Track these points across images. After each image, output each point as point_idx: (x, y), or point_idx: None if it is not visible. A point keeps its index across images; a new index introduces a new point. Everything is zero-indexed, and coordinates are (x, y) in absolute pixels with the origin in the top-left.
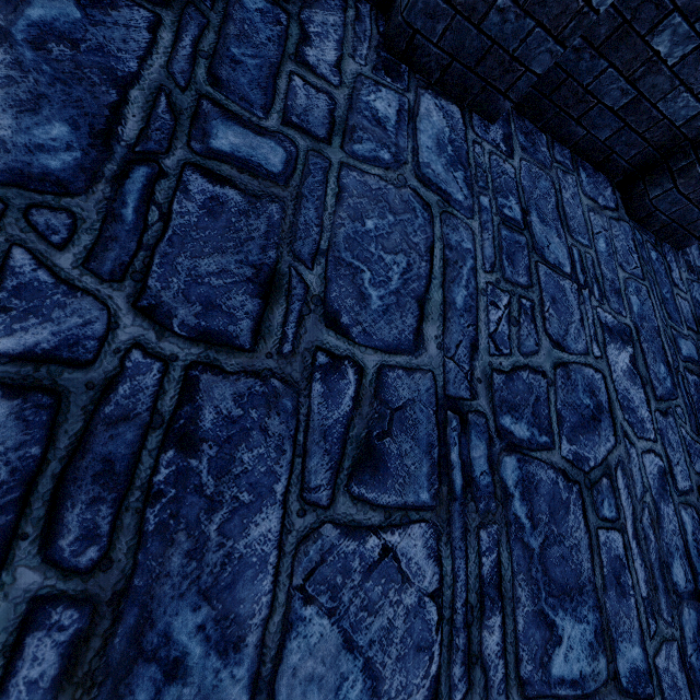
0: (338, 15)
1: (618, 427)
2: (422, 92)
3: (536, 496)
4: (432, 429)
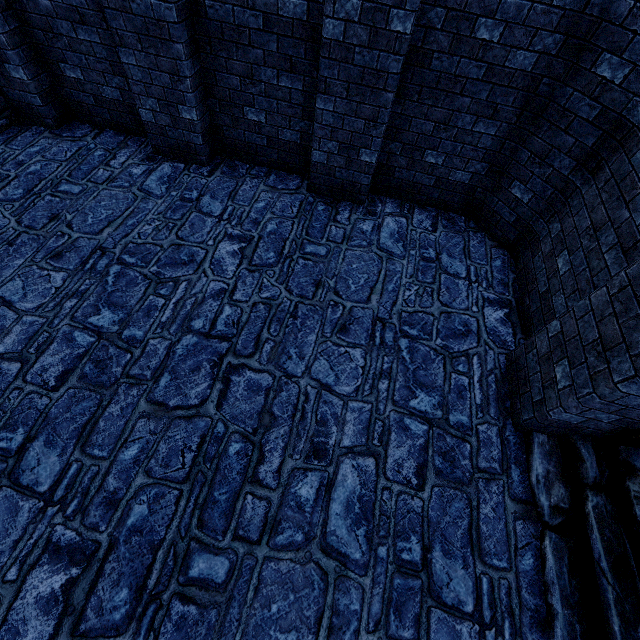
0: (135, 148)
1: (201, 269)
2: (165, 163)
3: (123, 278)
4: (88, 253)
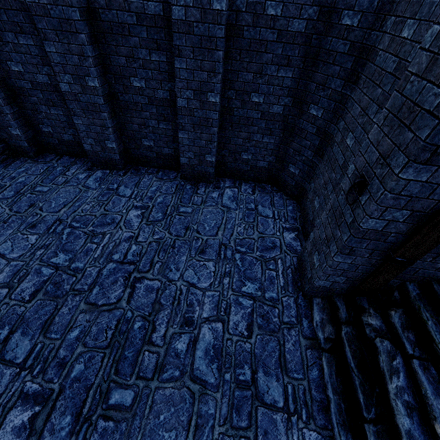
0: (81, 164)
1: (118, 226)
2: (98, 171)
3: (72, 235)
4: (51, 223)
